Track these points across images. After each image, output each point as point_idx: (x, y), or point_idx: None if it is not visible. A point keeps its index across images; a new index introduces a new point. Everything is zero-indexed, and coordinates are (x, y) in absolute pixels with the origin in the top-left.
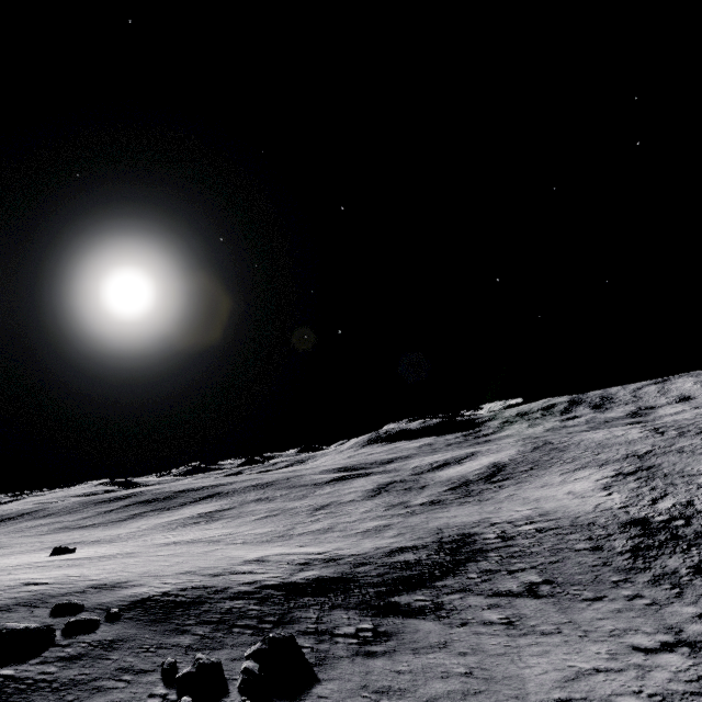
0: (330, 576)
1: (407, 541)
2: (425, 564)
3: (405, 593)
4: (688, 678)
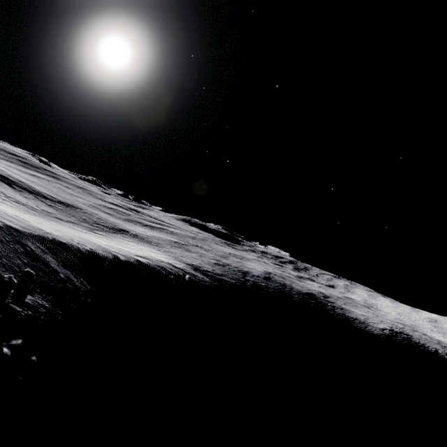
0: (11, 179)
1: (60, 199)
2: (45, 196)
3: (19, 188)
4: (30, 205)
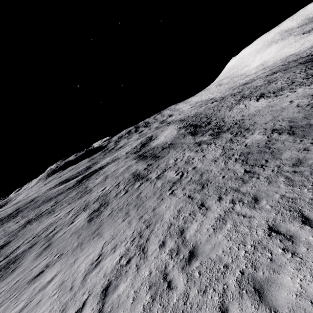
0: None
1: None
2: None
3: None
4: None
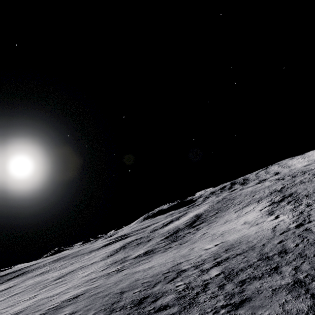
0: None
1: None
2: None
3: None
4: None
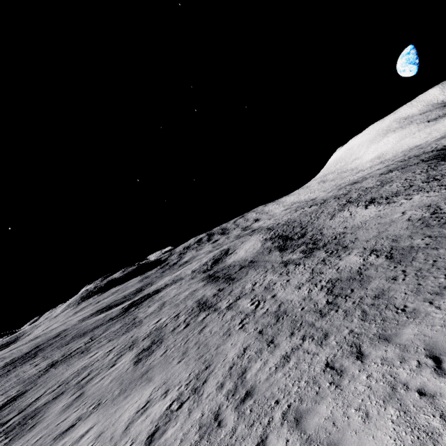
0: None
1: None
2: None
3: None
4: None
